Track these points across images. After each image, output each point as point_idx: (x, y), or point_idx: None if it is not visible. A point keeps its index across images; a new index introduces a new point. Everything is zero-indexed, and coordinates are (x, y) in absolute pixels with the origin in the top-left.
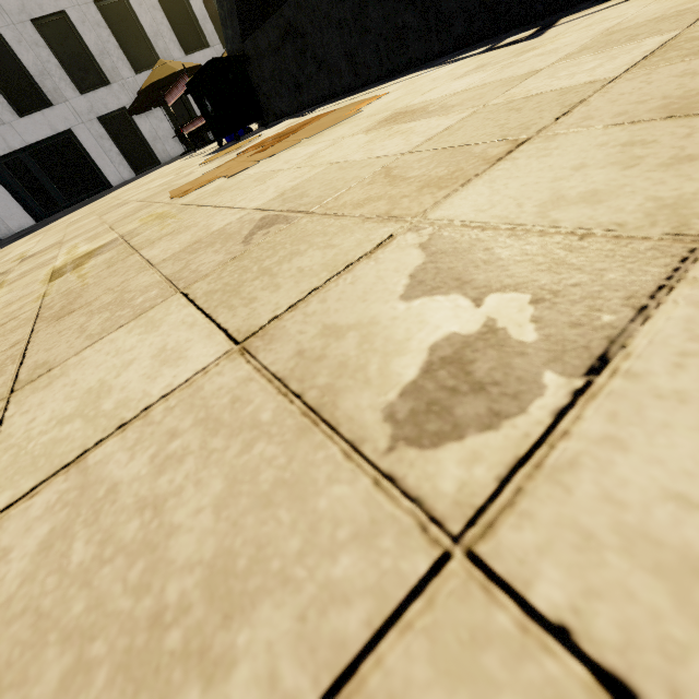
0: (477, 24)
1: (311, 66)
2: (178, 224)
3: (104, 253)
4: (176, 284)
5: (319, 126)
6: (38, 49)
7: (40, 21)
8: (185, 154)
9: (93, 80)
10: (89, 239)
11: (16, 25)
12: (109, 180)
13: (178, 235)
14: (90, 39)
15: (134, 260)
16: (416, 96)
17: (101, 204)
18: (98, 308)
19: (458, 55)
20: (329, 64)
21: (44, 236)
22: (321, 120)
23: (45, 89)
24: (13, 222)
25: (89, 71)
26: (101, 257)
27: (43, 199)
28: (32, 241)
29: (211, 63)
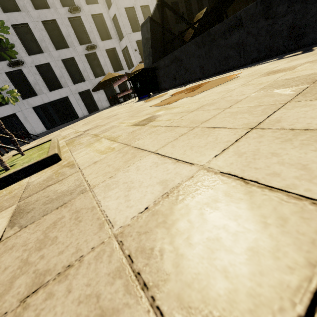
0: (263, 54)
1: (182, 71)
2: (199, 105)
3: (161, 117)
4: (275, 103)
5: (217, 82)
6: (62, 69)
7: (64, 60)
8: (111, 106)
9: (79, 79)
10: (126, 120)
11: (56, 61)
12: (78, 115)
13: (213, 104)
14: (80, 66)
15: (202, 111)
16: (270, 69)
17: (91, 119)
18: (229, 116)
19: (258, 63)
20: (191, 70)
21: (74, 128)
22: (211, 82)
23: (61, 82)
24: (38, 129)
25: (78, 76)
26: (163, 117)
27: (51, 121)
28: (68, 130)
29: (143, 70)
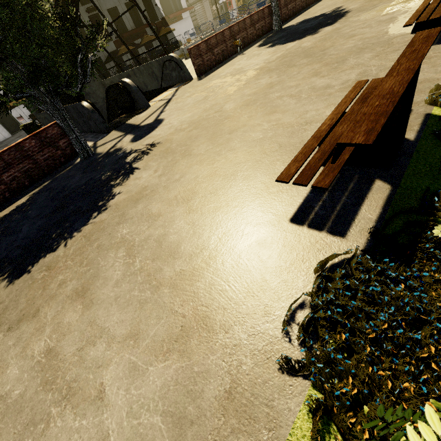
0: None
1: None
2: None
3: None
4: None
5: None
6: None
7: None
8: None
9: None
10: None
11: None
12: None
13: None
14: None
15: None
16: None
17: None
18: None
19: None
20: None
21: None
22: None
23: None
24: None
25: None
26: None
27: None
28: None
29: (25, 125)
